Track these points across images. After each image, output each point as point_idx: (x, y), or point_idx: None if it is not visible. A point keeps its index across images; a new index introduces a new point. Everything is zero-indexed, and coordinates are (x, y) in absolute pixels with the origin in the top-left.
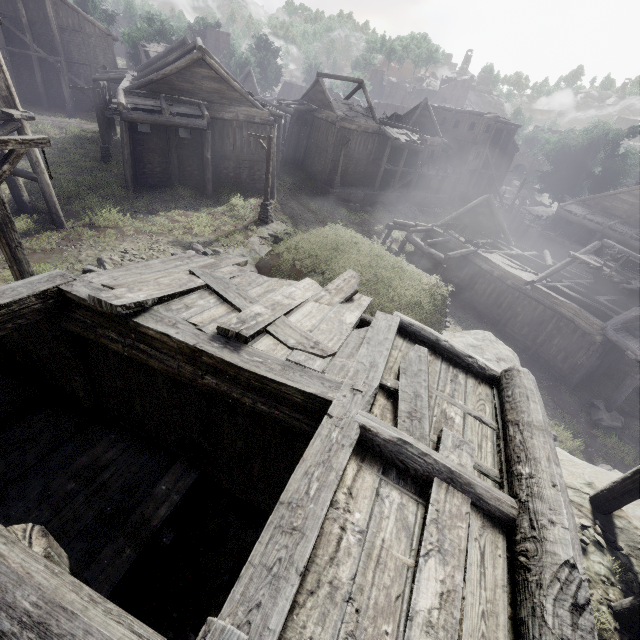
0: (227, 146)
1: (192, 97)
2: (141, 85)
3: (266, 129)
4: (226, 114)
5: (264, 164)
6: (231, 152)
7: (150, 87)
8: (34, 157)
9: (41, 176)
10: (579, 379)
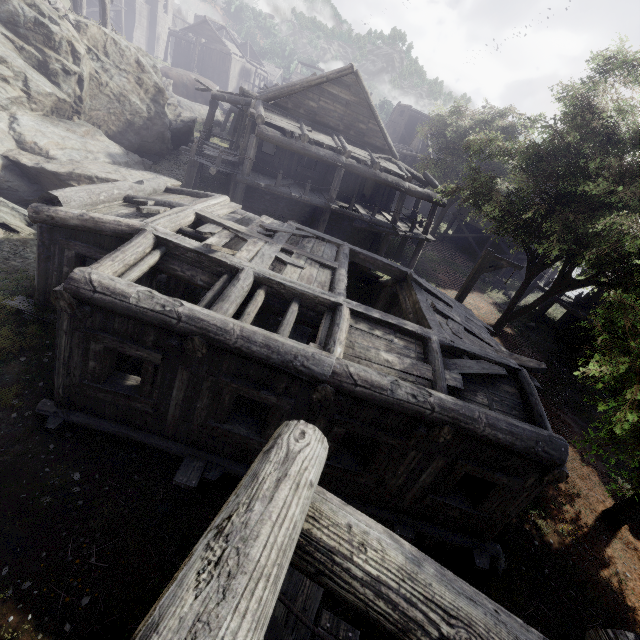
0: (211, 61)
1: (202, 37)
2: (185, 29)
3: (228, 58)
4: (213, 47)
5: (225, 75)
6: (212, 65)
7: (188, 30)
8: (122, 21)
9: (122, 27)
10: (231, 130)
